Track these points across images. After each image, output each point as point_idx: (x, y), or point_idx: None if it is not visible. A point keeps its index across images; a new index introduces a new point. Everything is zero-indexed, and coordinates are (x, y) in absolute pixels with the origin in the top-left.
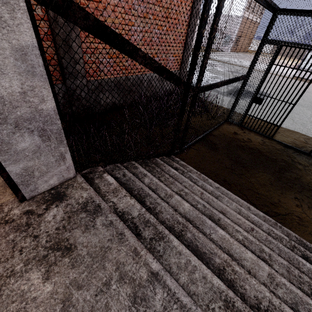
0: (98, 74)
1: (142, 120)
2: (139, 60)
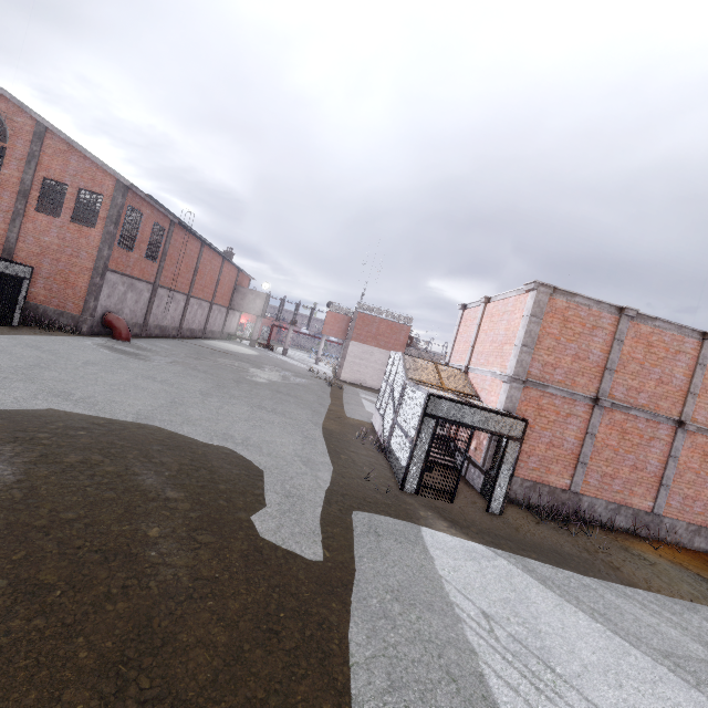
0: None
1: None
2: None
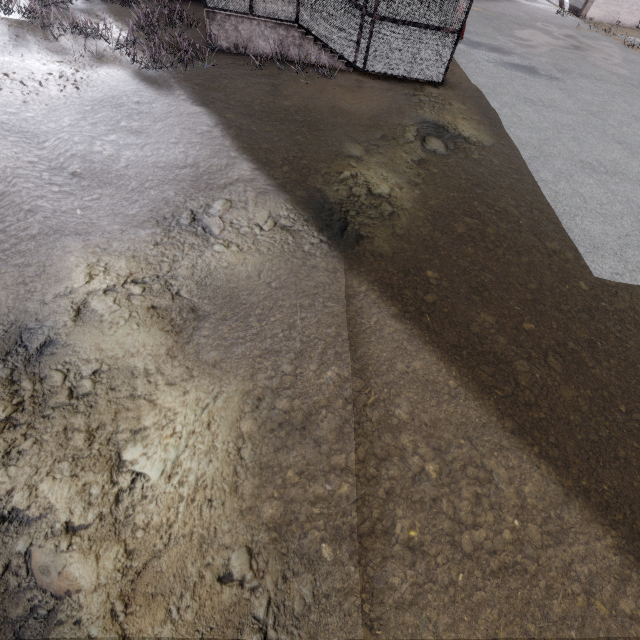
0: None
1: None
2: None
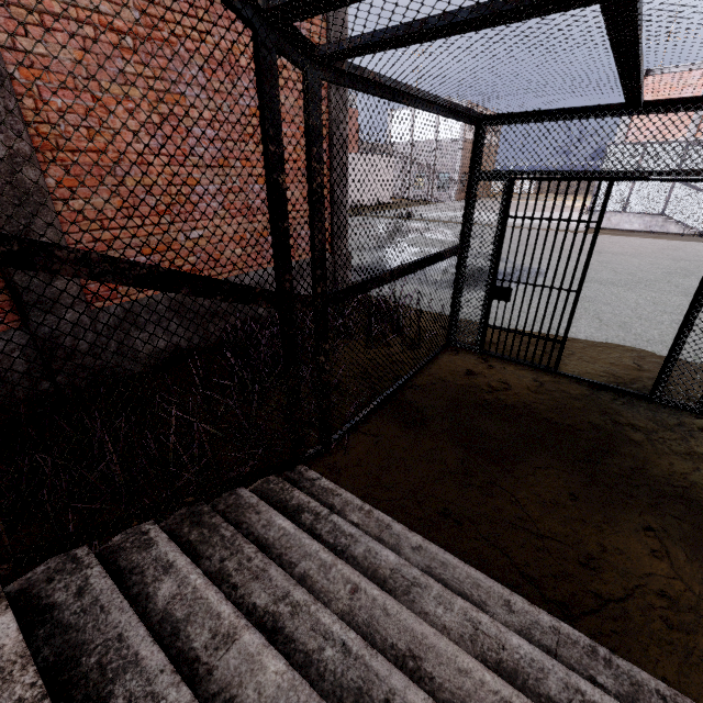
0: (121, 291)
1: (235, 380)
2: (66, 270)
